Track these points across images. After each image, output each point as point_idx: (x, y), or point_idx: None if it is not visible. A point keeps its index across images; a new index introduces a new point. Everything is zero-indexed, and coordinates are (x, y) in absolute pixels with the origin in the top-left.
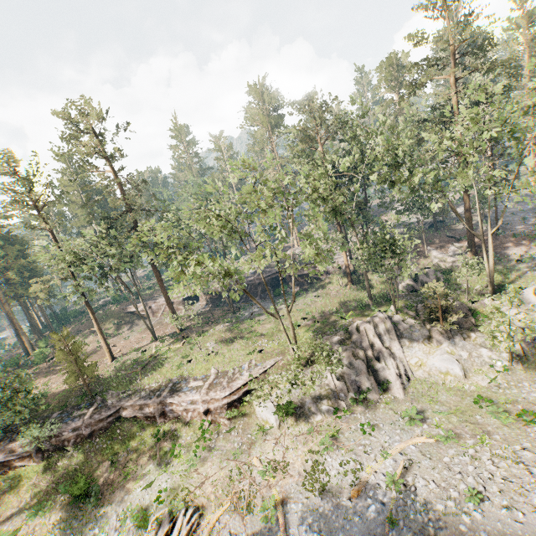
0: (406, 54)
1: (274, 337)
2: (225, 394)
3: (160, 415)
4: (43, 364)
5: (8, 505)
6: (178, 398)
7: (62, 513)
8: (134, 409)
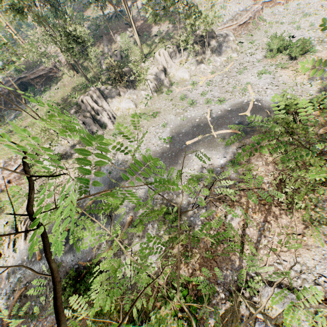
0: None
1: (35, 125)
2: (15, 168)
3: None
4: None
5: None
6: None
7: None
8: None
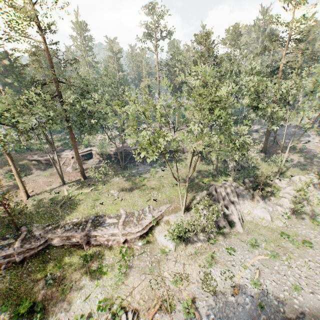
0: (244, 27)
1: (161, 191)
2: (139, 229)
3: (86, 244)
4: None
5: None
6: (101, 231)
7: None
8: (62, 239)
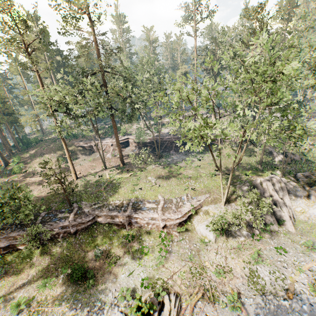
0: None
1: (198, 180)
2: (178, 216)
3: (128, 224)
4: (19, 174)
5: (18, 277)
6: (142, 214)
7: (65, 288)
8: (107, 217)
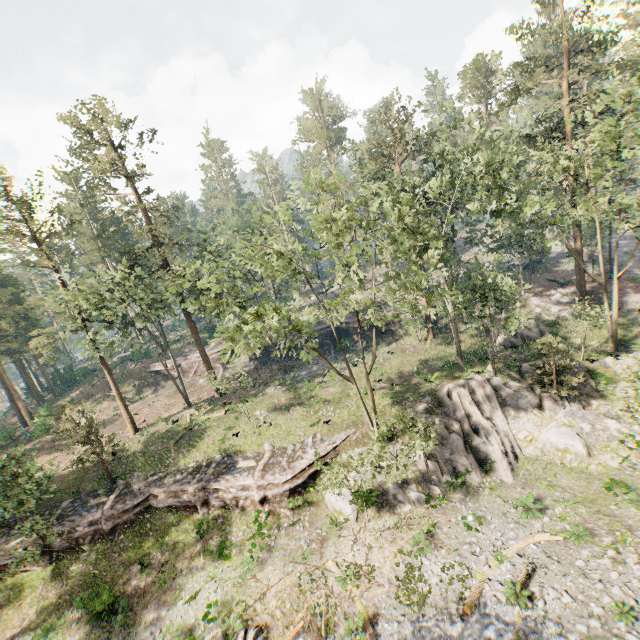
0: (496, 56)
1: (342, 405)
2: (287, 477)
3: (202, 505)
4: (45, 437)
5: (7, 623)
6: (226, 482)
7: (79, 635)
8: (168, 496)
